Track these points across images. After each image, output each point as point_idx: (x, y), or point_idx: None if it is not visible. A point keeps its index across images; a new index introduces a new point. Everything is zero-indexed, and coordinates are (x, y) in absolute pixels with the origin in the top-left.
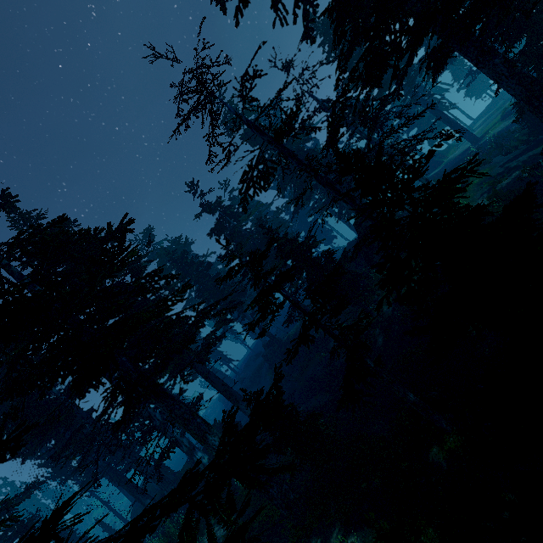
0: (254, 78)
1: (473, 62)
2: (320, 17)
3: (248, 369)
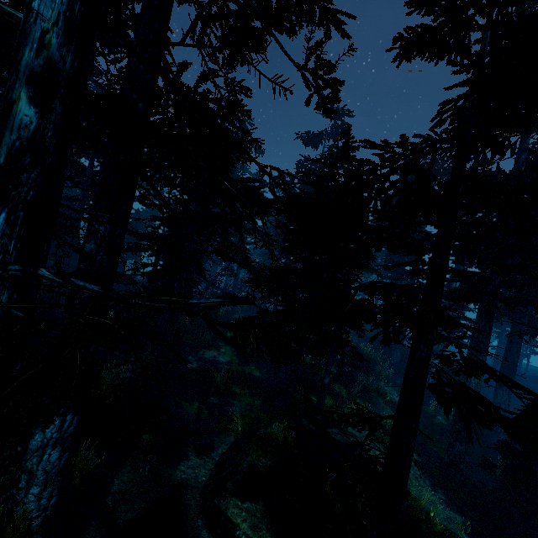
0: None
1: None
2: None
3: (535, 382)
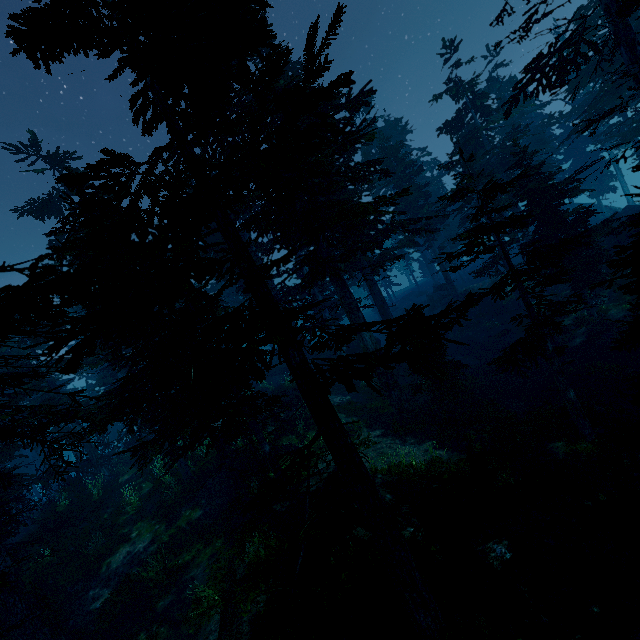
0: None
1: None
2: None
3: (405, 301)
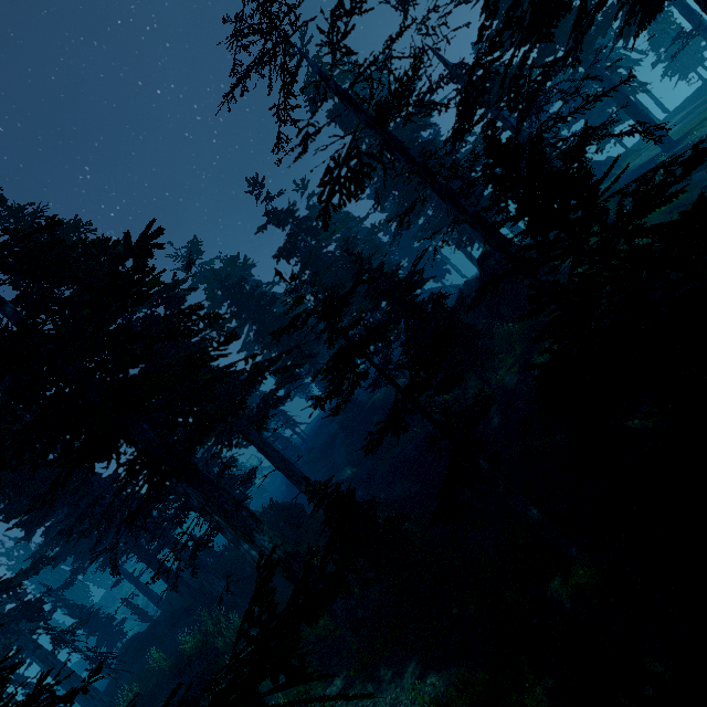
0: (352, 14)
1: (706, 8)
2: None
3: (318, 437)
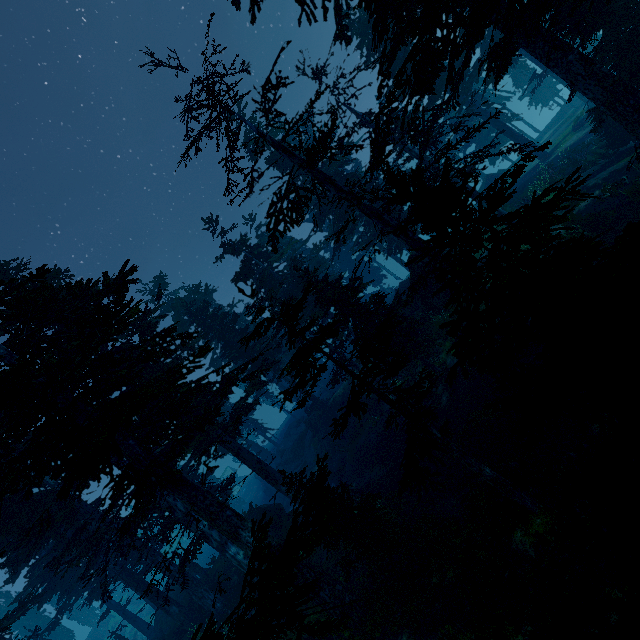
0: (278, 87)
1: (542, 60)
2: (355, 14)
3: (288, 439)
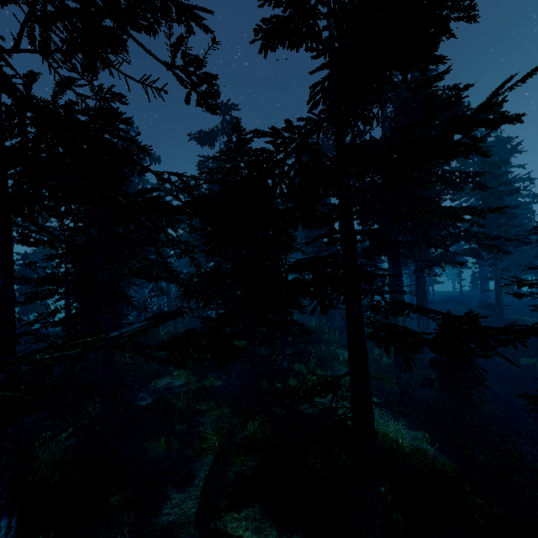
0: None
1: None
2: None
3: (442, 303)
